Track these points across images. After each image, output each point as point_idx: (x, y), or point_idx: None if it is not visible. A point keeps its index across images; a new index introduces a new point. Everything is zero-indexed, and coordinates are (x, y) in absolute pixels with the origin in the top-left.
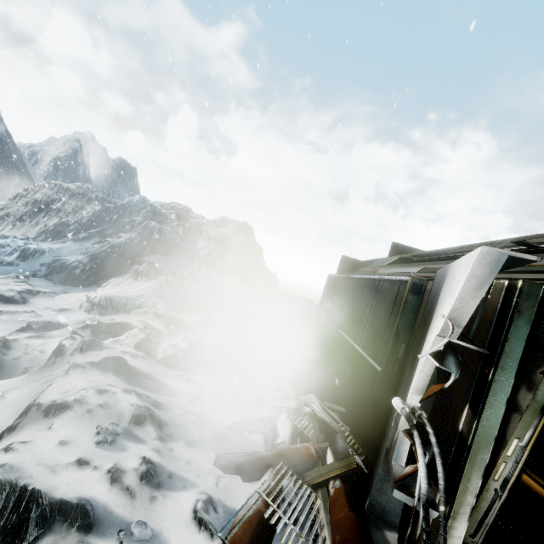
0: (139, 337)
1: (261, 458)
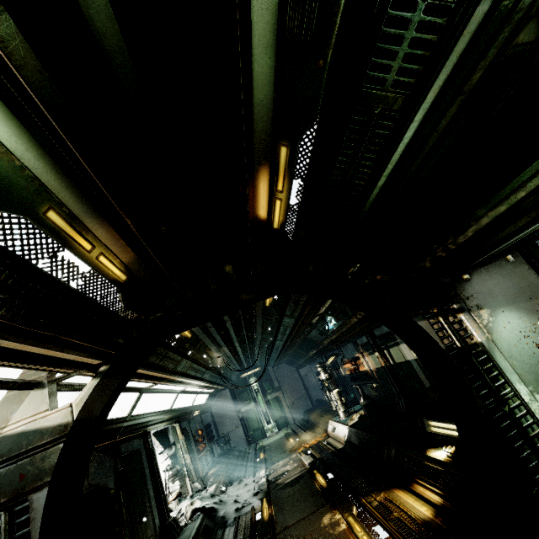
0: None
1: None
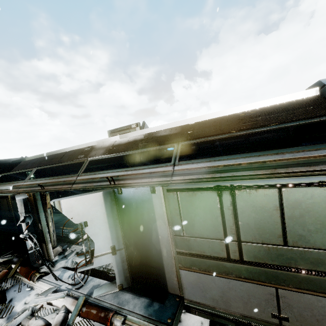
0: None
1: None
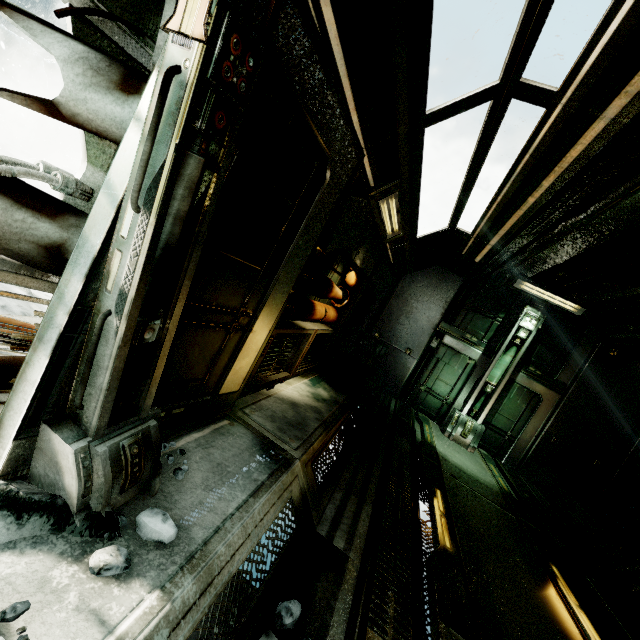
0: None
1: (23, 324)
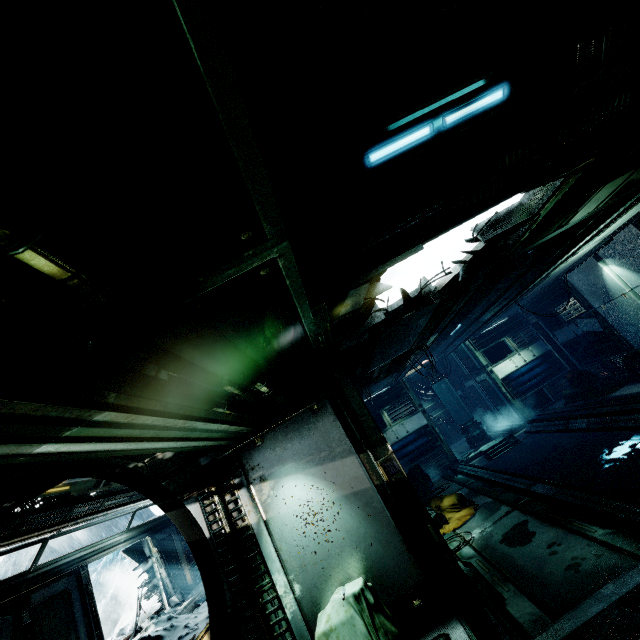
0: (118, 631)
1: None
